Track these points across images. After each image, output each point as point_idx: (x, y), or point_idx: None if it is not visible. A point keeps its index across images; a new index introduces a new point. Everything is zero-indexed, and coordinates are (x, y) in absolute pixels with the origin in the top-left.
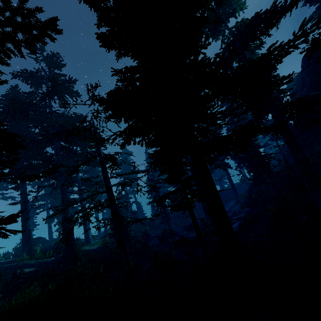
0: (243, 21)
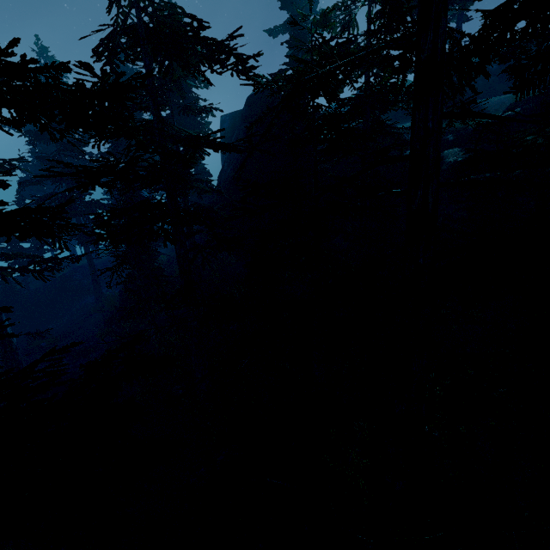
0: (171, 4)
